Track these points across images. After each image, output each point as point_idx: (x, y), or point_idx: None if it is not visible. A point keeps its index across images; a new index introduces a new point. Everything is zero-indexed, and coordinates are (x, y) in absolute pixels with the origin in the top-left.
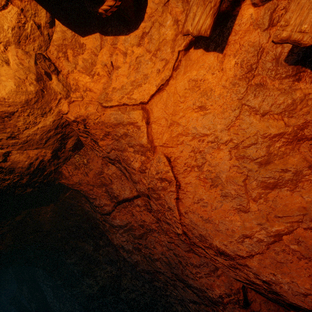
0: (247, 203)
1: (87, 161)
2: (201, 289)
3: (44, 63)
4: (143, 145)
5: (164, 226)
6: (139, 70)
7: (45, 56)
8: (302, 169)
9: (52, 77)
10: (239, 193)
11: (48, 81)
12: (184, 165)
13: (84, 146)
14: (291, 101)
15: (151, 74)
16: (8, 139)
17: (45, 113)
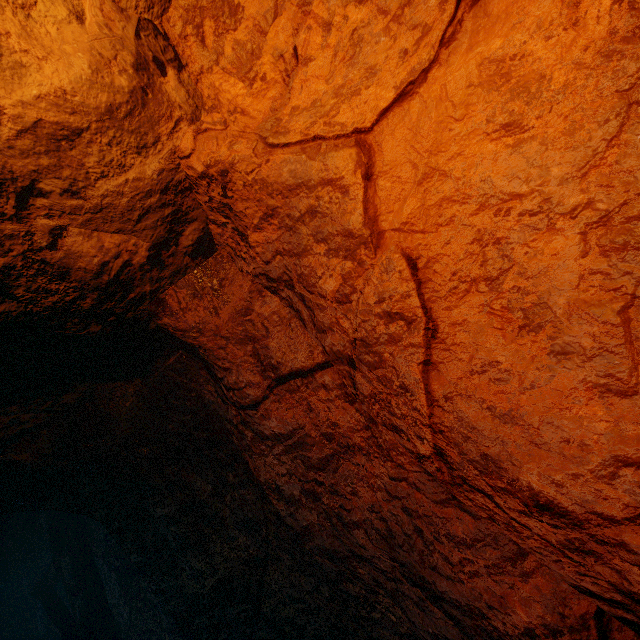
0: (632, 371)
1: (221, 283)
2: (472, 607)
3: (155, 40)
4: (350, 233)
5: (384, 438)
6: (356, 61)
7: (157, 29)
8: None
9: (167, 72)
10: (605, 344)
11: (158, 77)
12: (450, 276)
13: (217, 250)
14: None
15: (386, 63)
16: (64, 196)
17: (145, 148)
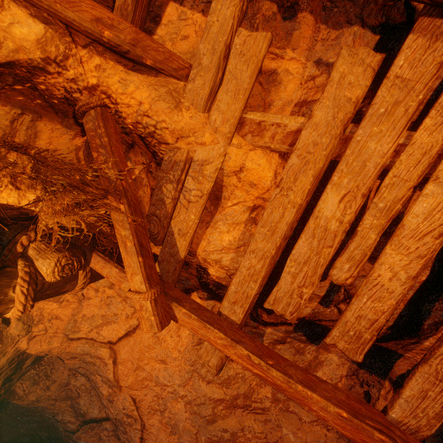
0: None
1: (51, 371)
2: None
3: None
4: (110, 380)
5: None
6: (110, 307)
7: None
8: (237, 431)
9: (11, 320)
10: None
11: (5, 329)
12: (148, 407)
13: None
14: (227, 376)
15: (121, 316)
16: None
17: None
